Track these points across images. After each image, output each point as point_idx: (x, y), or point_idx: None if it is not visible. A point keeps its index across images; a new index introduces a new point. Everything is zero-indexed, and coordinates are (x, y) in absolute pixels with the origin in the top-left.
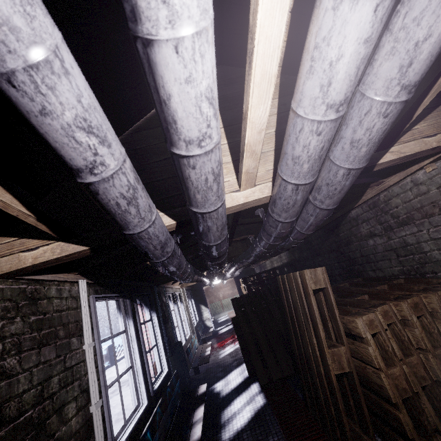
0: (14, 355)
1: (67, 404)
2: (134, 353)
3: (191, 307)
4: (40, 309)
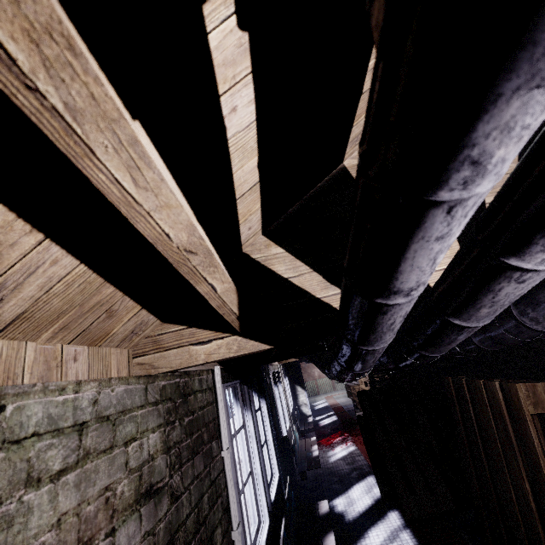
0: (177, 469)
1: (215, 529)
2: (253, 455)
3: (287, 388)
4: (190, 408)
